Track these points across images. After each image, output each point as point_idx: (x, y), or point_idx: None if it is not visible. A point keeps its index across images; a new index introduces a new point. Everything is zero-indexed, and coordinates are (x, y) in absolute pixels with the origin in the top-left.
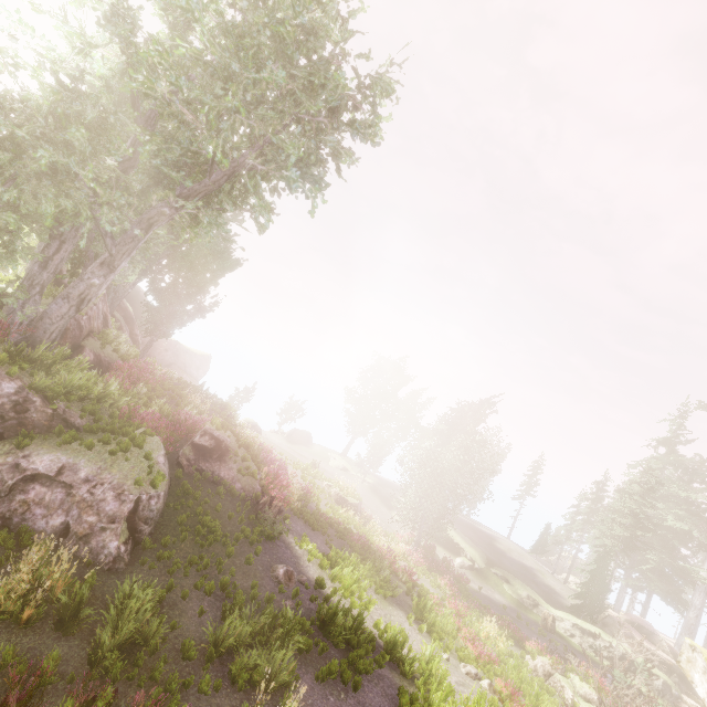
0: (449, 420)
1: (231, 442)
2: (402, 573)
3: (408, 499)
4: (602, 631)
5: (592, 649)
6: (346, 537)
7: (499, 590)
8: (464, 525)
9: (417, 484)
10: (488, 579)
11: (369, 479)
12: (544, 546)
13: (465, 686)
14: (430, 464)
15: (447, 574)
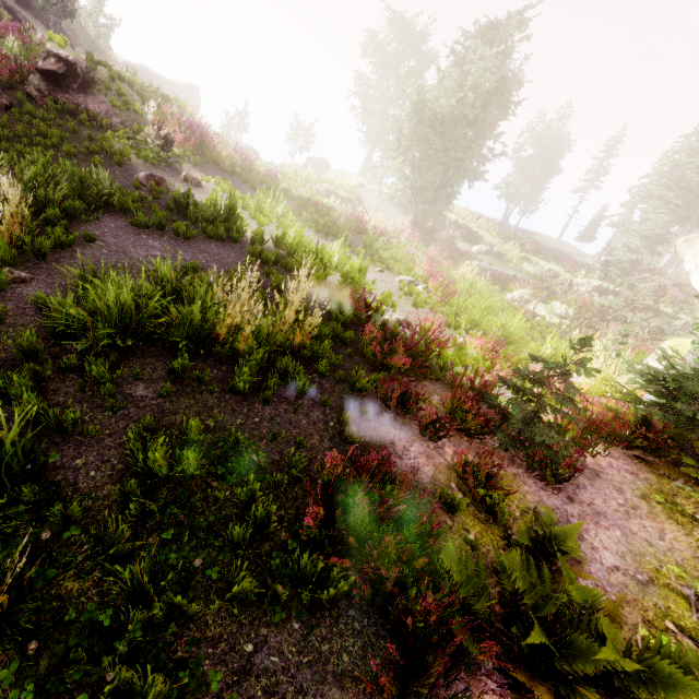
0: (459, 60)
1: (101, 76)
2: (369, 231)
3: (399, 175)
4: (629, 289)
5: (598, 291)
6: (308, 206)
7: (517, 269)
8: (498, 224)
9: (406, 151)
10: (507, 261)
11: (386, 191)
12: (593, 232)
13: (387, 283)
14: (418, 116)
15: (439, 242)
